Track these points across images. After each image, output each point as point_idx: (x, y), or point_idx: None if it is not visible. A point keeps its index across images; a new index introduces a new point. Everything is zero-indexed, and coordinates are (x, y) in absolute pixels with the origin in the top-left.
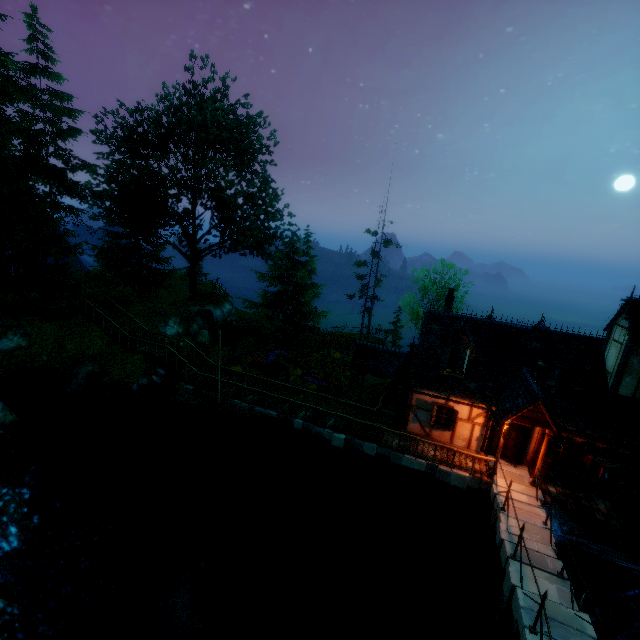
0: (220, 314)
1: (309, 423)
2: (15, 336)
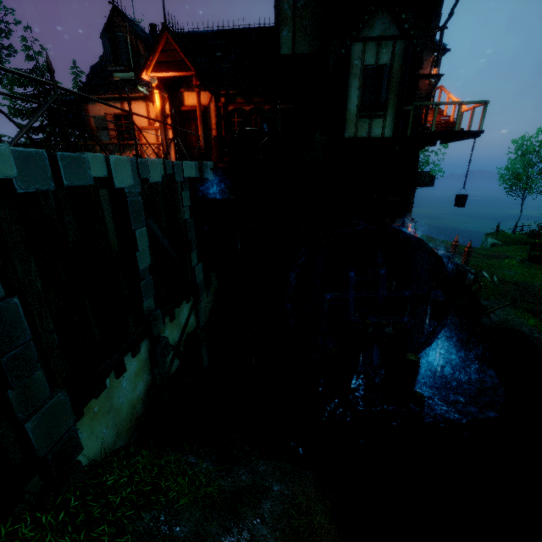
0: None
1: None
2: None
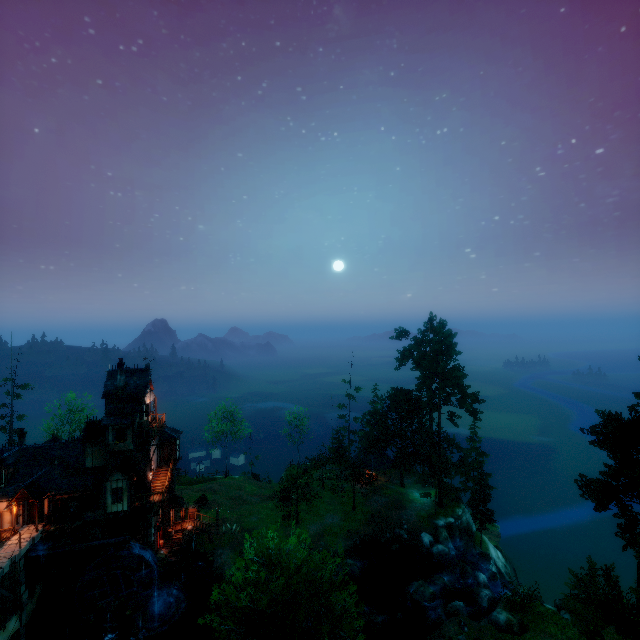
0: None
1: None
2: None
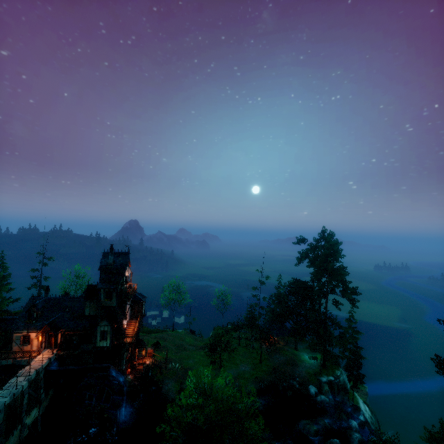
0: None
1: None
2: None
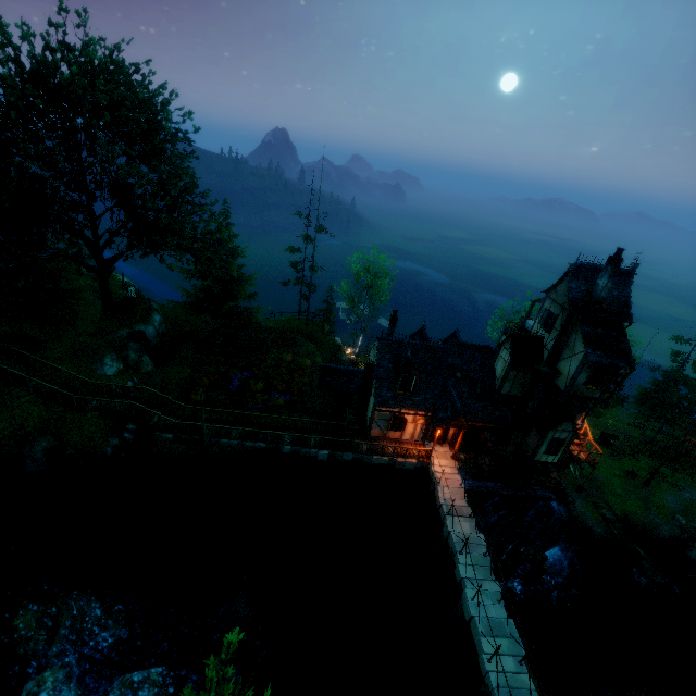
0: (153, 331)
1: (296, 447)
2: None
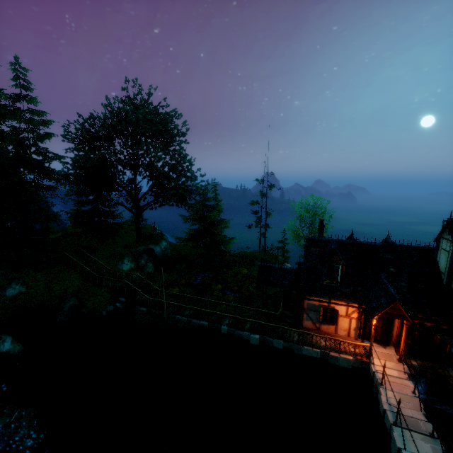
0: (159, 250)
1: (232, 328)
2: (17, 285)
